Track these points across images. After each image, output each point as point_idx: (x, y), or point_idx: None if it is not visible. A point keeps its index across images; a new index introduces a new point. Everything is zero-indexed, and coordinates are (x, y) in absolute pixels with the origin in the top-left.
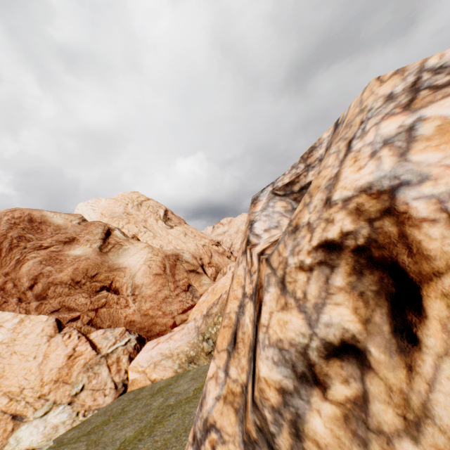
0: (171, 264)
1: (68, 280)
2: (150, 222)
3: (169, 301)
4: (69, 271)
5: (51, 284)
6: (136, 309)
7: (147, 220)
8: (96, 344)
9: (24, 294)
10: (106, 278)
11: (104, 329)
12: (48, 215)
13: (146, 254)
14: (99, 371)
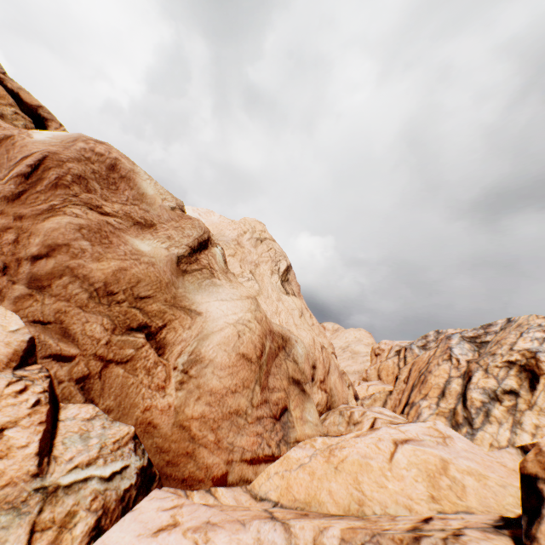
0: (272, 351)
1: (98, 281)
2: (261, 269)
3: (239, 423)
4: (110, 267)
5: (69, 271)
6: (175, 403)
7: (259, 265)
8: (56, 441)
9: (17, 264)
10: (158, 313)
11: (96, 409)
12: (140, 174)
13: (243, 310)
14: (1, 535)
